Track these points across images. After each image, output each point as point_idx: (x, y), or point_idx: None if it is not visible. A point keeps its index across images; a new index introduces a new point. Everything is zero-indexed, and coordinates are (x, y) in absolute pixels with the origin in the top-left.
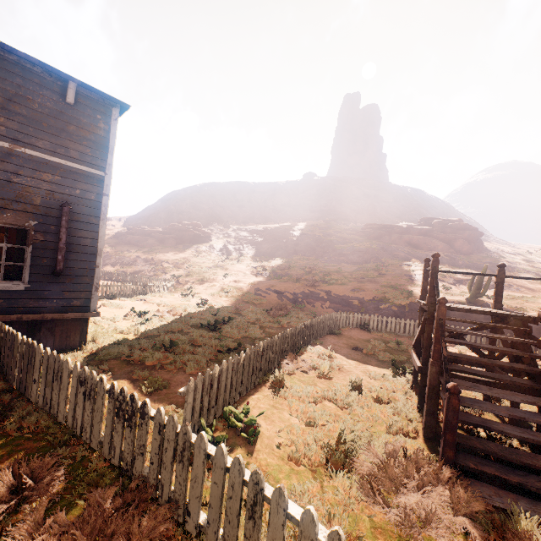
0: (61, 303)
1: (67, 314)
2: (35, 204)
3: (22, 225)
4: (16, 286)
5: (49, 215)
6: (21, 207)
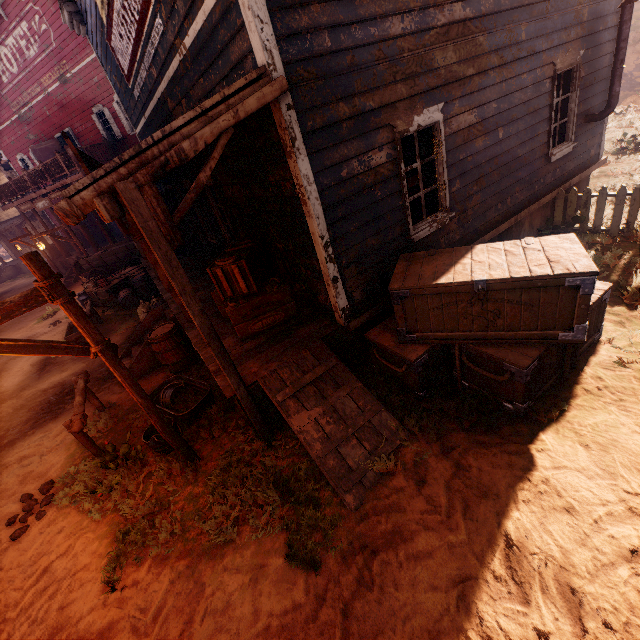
0: (584, 157)
1: (590, 169)
2: (581, 23)
3: (575, 61)
4: (567, 149)
5: (589, 33)
6: (574, 34)
